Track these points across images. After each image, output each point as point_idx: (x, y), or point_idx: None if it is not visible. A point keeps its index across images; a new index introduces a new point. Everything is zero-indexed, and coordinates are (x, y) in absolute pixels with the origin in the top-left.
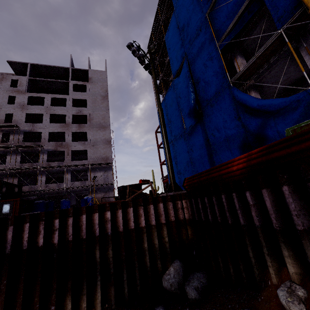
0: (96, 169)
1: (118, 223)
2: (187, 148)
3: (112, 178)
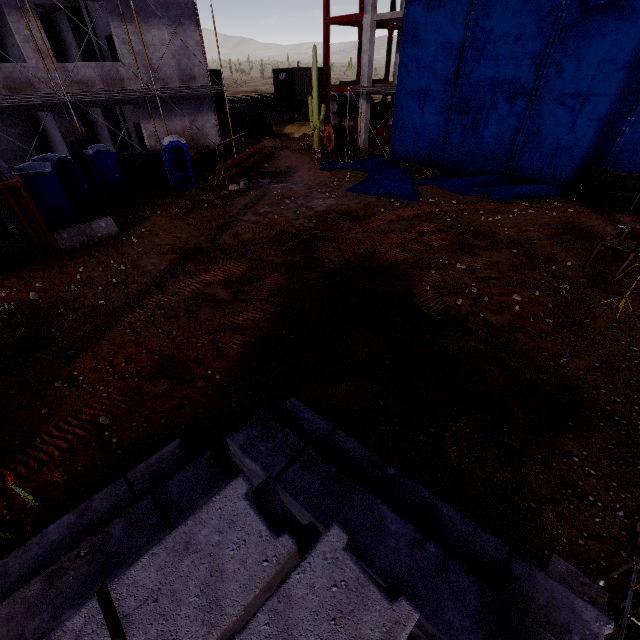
0: (139, 7)
1: None
2: (543, 51)
3: (202, 63)
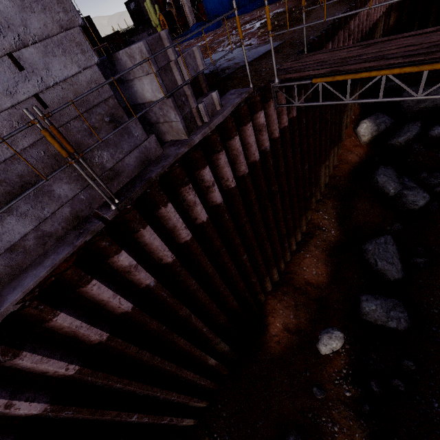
0: None
1: (370, 17)
2: None
3: None
